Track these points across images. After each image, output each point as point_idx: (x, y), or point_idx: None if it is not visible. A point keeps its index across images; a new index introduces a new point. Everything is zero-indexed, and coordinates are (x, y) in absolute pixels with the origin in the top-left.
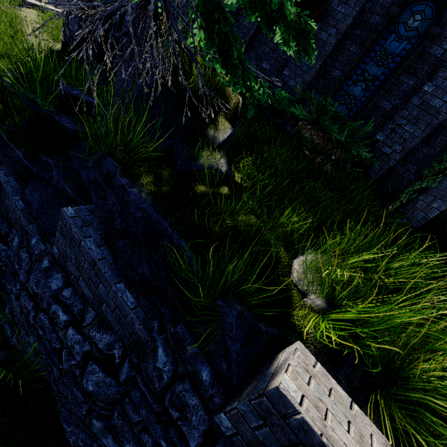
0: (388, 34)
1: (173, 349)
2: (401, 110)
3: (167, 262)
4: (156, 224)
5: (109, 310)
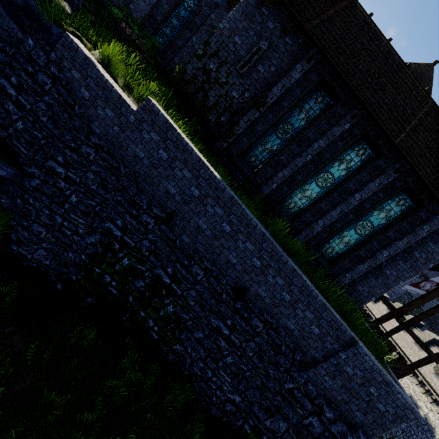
0: (181, 5)
1: (35, 41)
2: (184, 47)
3: (34, 16)
4: (30, 1)
5: (4, 32)
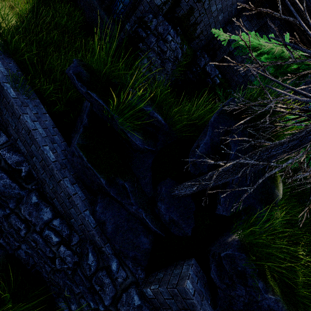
0: None
1: None
2: None
3: None
4: None
5: None
